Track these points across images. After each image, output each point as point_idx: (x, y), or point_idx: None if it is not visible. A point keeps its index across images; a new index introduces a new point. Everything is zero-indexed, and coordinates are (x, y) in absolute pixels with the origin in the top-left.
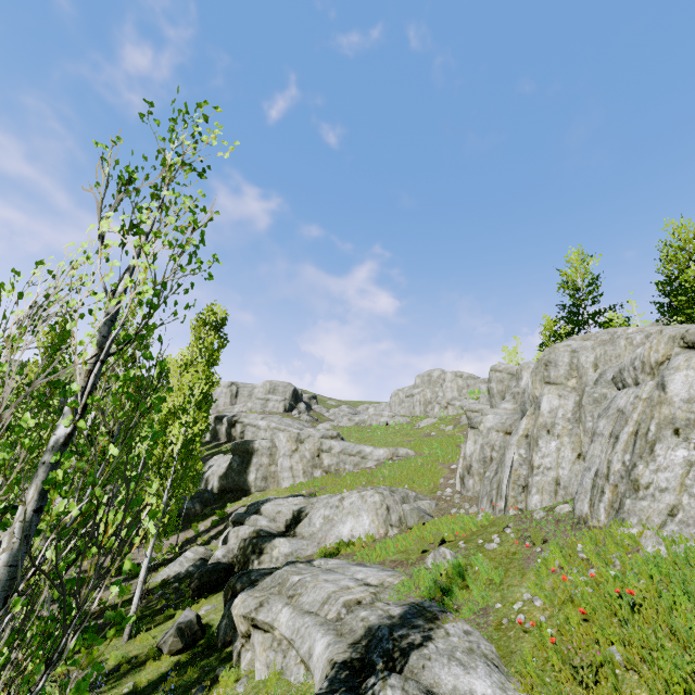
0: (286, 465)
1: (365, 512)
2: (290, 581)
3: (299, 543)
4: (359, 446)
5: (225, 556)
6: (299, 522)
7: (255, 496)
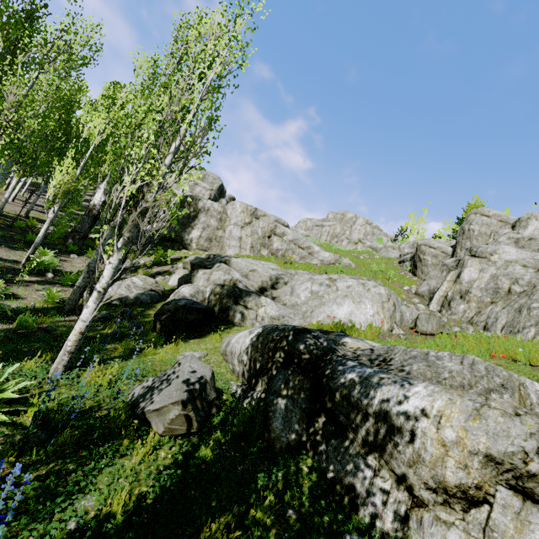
0: (235, 234)
1: (369, 300)
2: (533, 389)
3: (286, 309)
4: (310, 242)
5: (193, 296)
6: (276, 288)
7: (197, 253)
